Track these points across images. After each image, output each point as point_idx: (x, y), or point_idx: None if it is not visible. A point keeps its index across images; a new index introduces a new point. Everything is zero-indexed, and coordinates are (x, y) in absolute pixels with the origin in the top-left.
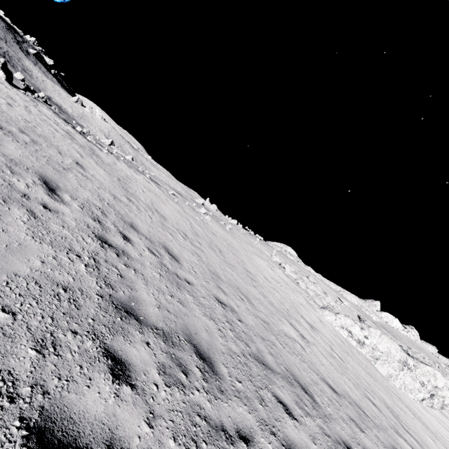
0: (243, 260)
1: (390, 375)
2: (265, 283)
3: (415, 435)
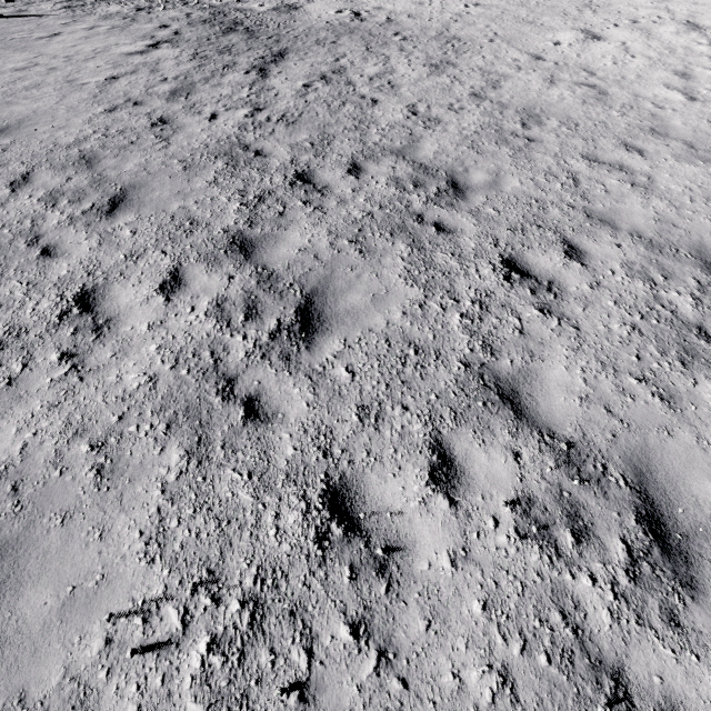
0: None
1: None
2: (632, 7)
3: None
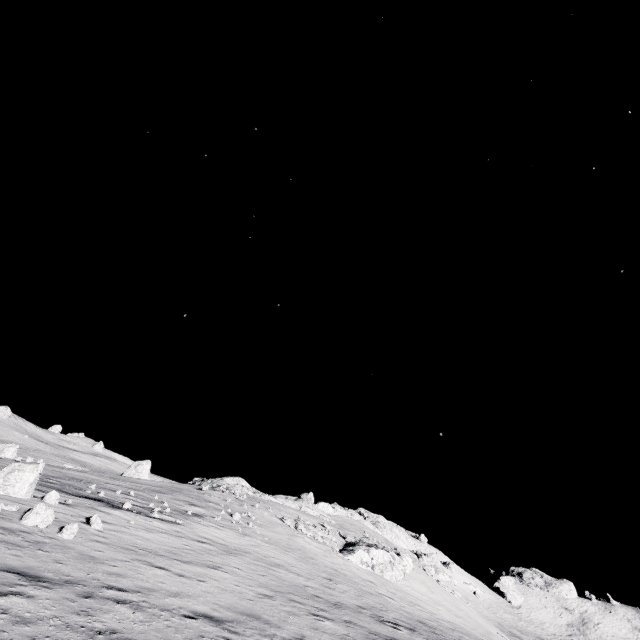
0: (317, 559)
1: (391, 578)
2: (339, 569)
3: (430, 611)
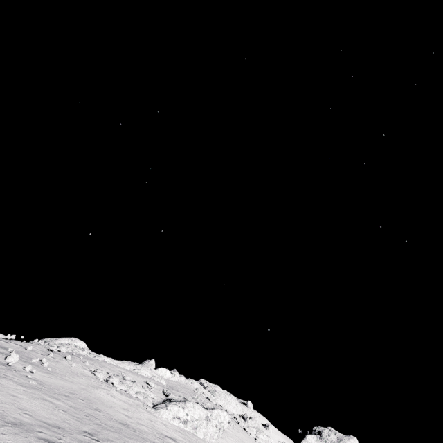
0: (106, 411)
1: (204, 435)
2: (133, 423)
3: None
